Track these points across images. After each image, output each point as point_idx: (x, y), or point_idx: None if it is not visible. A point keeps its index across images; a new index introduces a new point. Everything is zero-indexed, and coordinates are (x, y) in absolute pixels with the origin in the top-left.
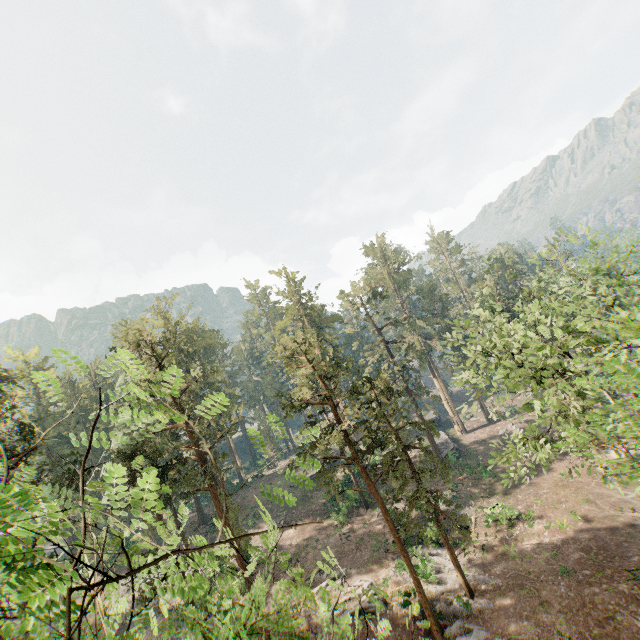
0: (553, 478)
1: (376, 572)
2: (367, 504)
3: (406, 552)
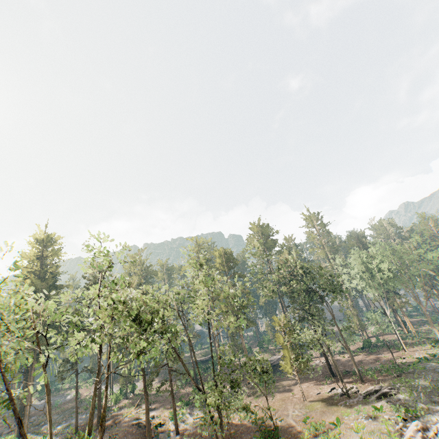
0: (286, 395)
1: (162, 412)
2: (197, 381)
3: (146, 393)
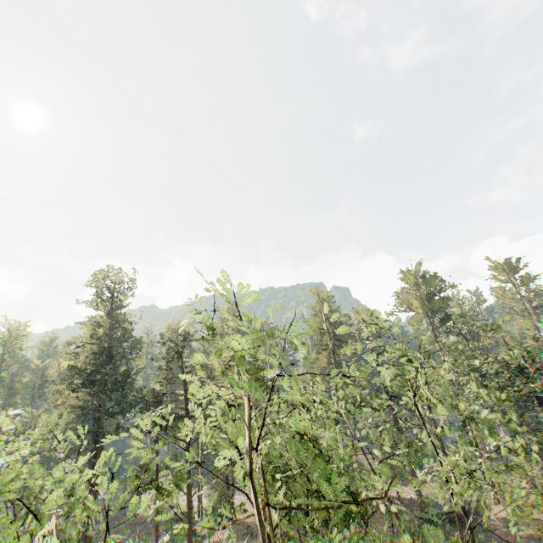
0: None
1: None
2: None
3: None
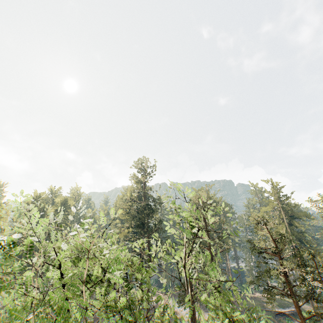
0: None
1: None
2: None
3: None
